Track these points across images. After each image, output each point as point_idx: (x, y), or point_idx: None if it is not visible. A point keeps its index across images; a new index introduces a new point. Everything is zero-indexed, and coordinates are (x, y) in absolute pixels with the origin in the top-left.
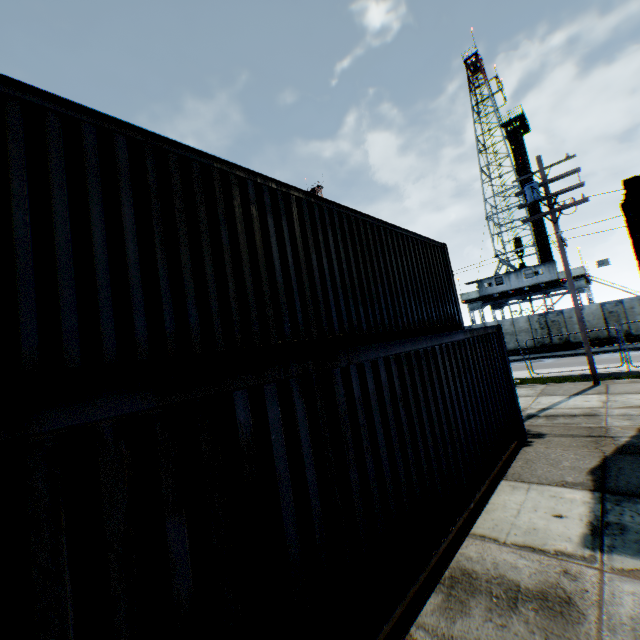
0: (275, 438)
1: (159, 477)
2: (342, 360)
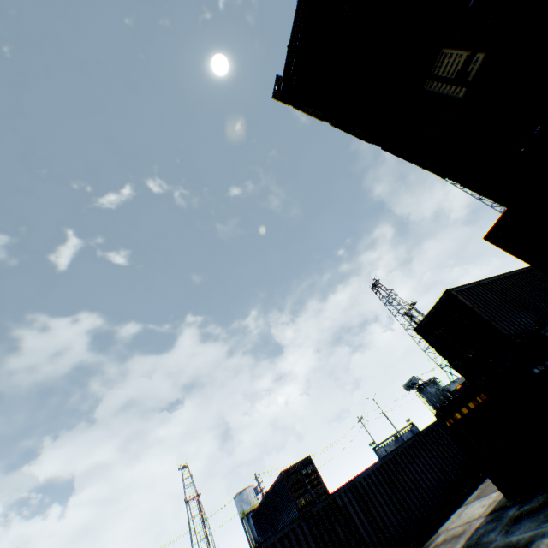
0: None
1: None
2: None
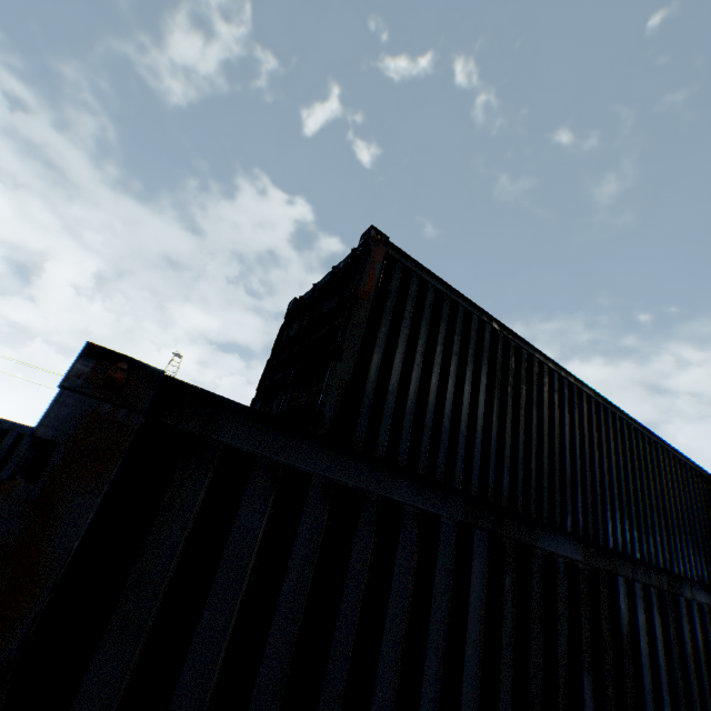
0: (641, 644)
1: (580, 627)
2: (685, 589)
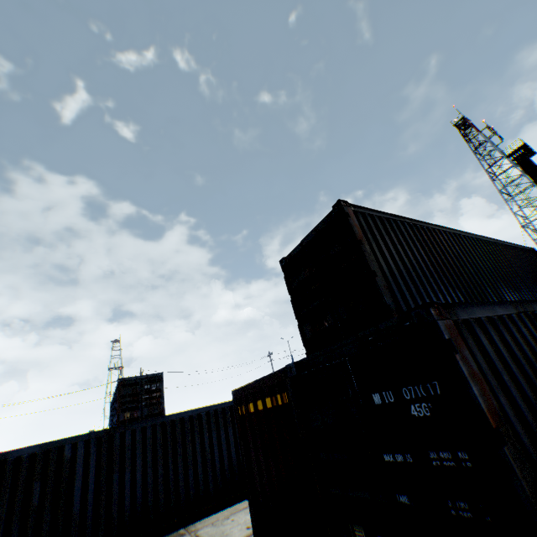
0: None
1: None
2: None
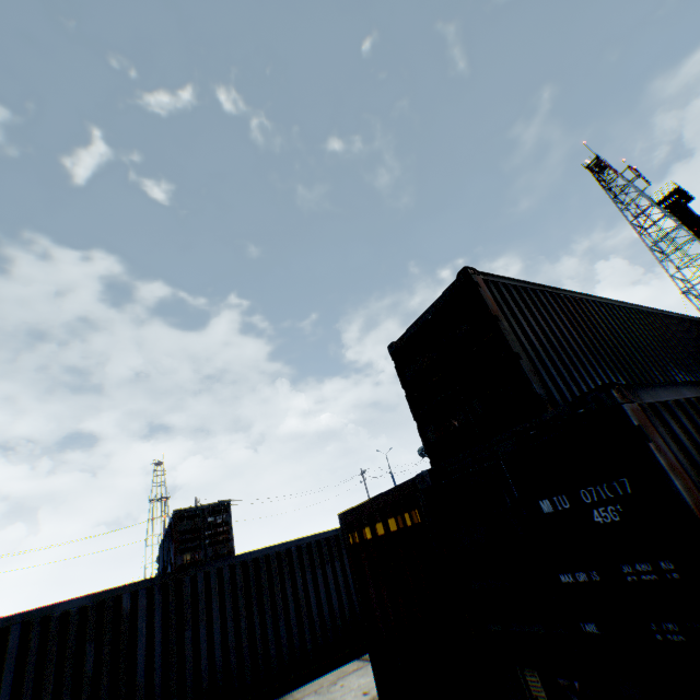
0: None
1: None
2: None
